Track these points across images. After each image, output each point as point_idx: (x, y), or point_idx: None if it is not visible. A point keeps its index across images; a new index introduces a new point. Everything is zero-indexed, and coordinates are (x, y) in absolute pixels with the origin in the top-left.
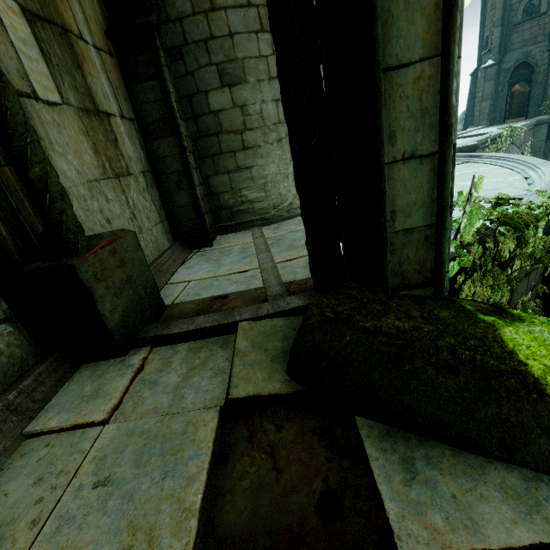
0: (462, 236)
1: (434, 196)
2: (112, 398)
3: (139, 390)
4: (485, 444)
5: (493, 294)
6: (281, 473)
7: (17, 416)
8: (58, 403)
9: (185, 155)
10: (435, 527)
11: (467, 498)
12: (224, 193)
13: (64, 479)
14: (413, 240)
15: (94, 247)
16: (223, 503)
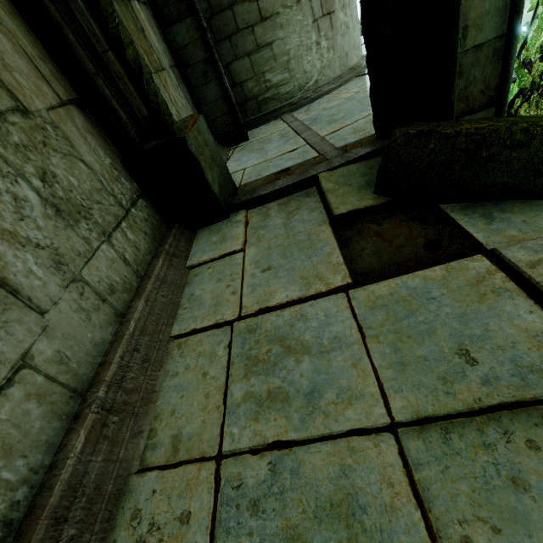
0: (527, 49)
1: None
2: (238, 238)
3: (255, 232)
4: None
5: None
6: (391, 242)
7: (176, 259)
8: (199, 250)
9: (206, 38)
10: (511, 235)
11: (534, 220)
12: (247, 81)
13: (237, 276)
14: (482, 57)
15: (183, 129)
16: (355, 262)
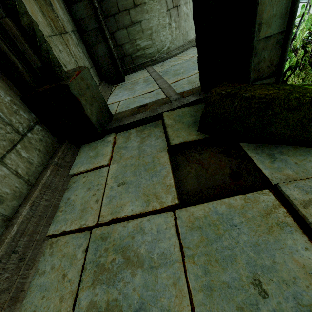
0: (296, 41)
1: (288, 8)
2: (107, 155)
3: (119, 151)
4: (311, 141)
5: (303, 83)
6: (207, 169)
7: (62, 168)
8: (79, 162)
9: (97, 14)
10: (288, 174)
11: (303, 163)
12: (125, 44)
13: (101, 186)
14: (269, 44)
15: (70, 77)
16: (182, 183)
